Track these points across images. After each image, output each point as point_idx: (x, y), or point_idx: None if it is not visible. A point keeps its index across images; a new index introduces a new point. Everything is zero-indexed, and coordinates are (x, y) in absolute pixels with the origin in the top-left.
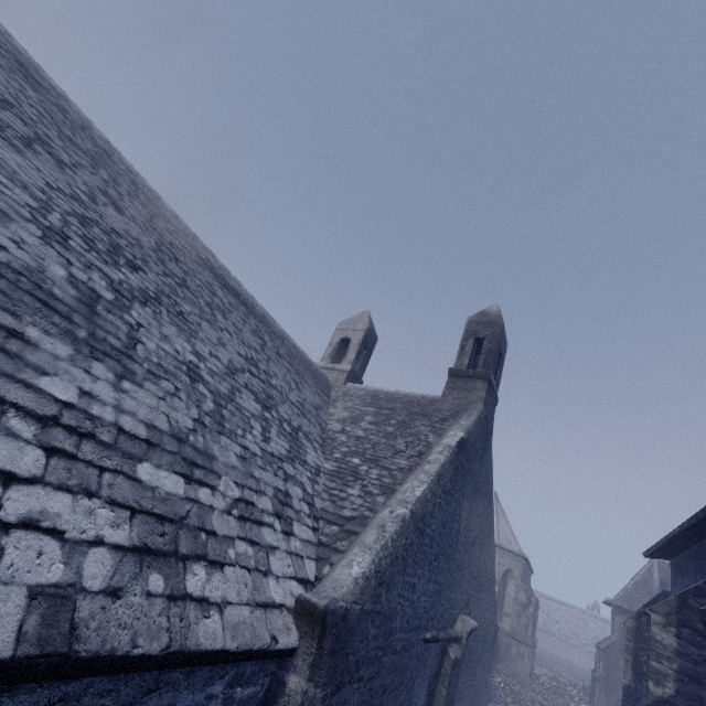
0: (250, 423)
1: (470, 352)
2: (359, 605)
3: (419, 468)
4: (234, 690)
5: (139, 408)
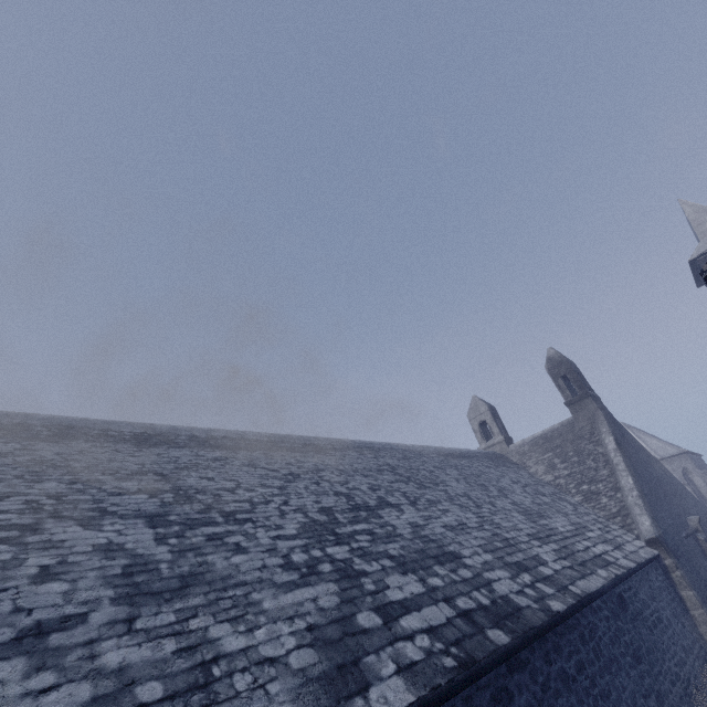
0: (557, 505)
1: (565, 386)
2: (660, 531)
3: (616, 470)
4: (657, 572)
5: (563, 523)
